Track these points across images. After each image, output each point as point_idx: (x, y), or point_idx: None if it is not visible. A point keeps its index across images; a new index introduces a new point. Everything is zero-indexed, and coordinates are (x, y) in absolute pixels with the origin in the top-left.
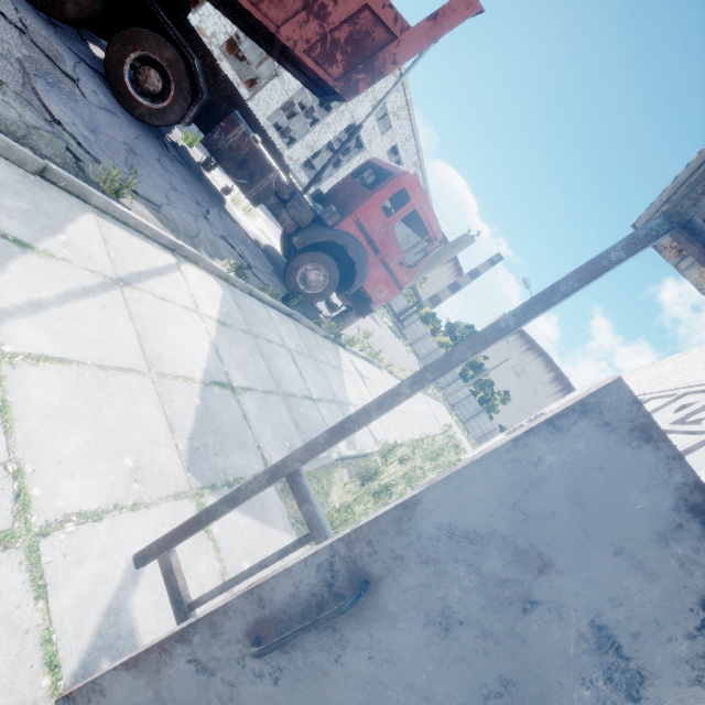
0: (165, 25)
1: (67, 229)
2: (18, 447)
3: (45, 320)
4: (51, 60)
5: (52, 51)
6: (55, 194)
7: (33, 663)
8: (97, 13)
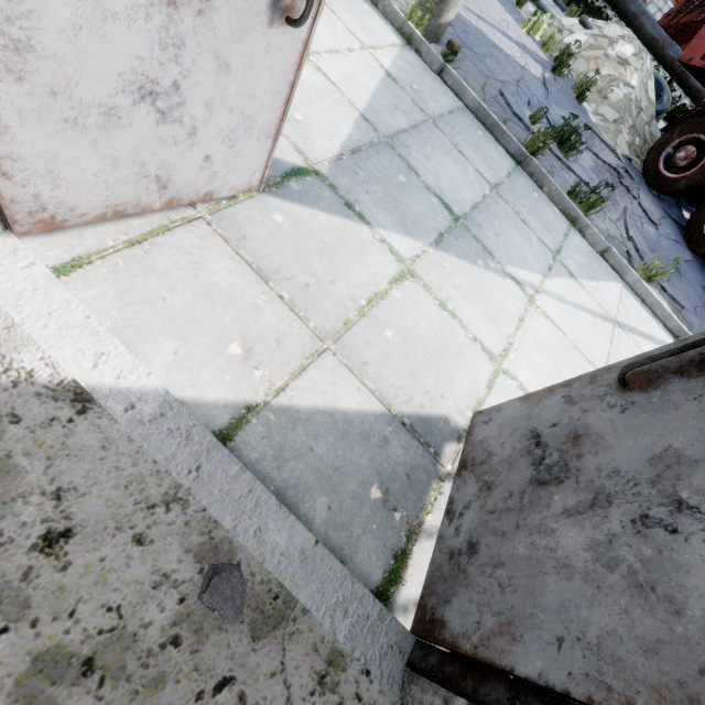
0: None
1: (599, 282)
2: (517, 336)
3: (561, 306)
4: (645, 213)
5: (649, 209)
6: (603, 266)
7: (471, 403)
8: (704, 183)
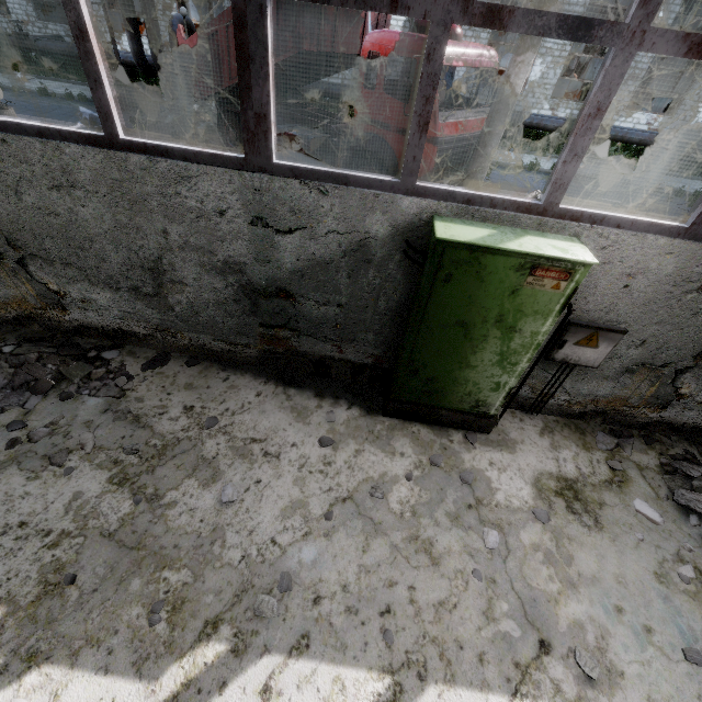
0: None
1: None
2: None
3: None
4: None
5: None
6: None
7: None
8: None
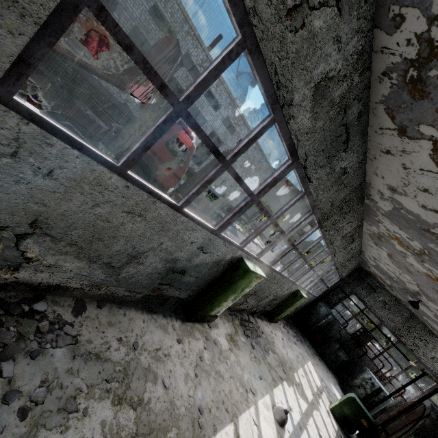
0: (42, 71)
1: None
2: None
3: None
4: None
5: None
6: None
7: None
8: None
